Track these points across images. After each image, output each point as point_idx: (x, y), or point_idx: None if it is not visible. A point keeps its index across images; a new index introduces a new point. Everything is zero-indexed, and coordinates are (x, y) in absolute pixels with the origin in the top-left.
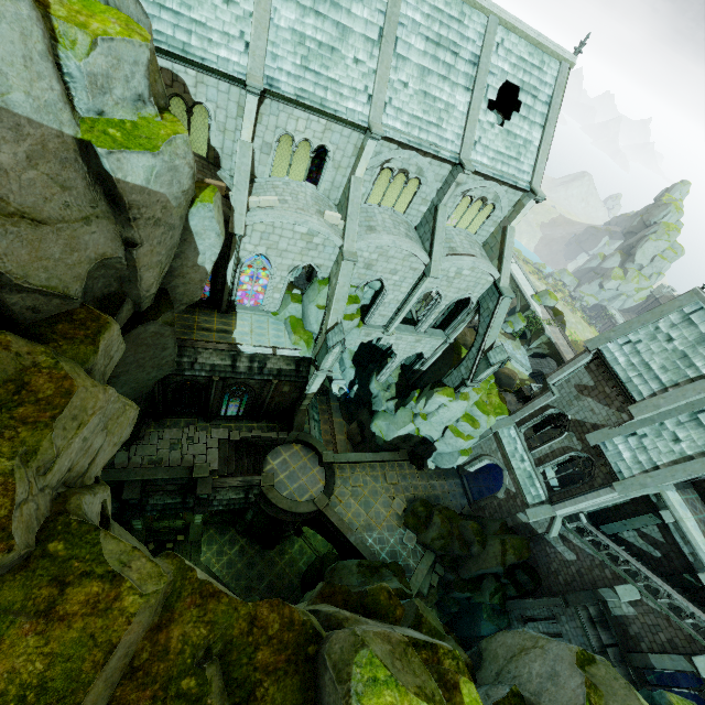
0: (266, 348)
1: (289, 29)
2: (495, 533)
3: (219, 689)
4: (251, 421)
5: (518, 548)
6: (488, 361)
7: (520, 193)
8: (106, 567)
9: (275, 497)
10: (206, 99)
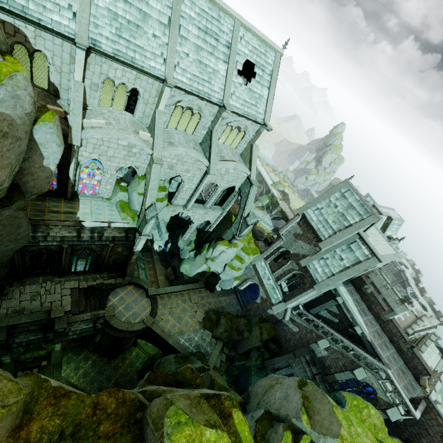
0: (102, 223)
1: (105, 8)
2: (256, 323)
3: None
4: (95, 273)
5: (269, 329)
6: (247, 223)
7: (259, 125)
8: None
9: (116, 323)
10: (44, 48)
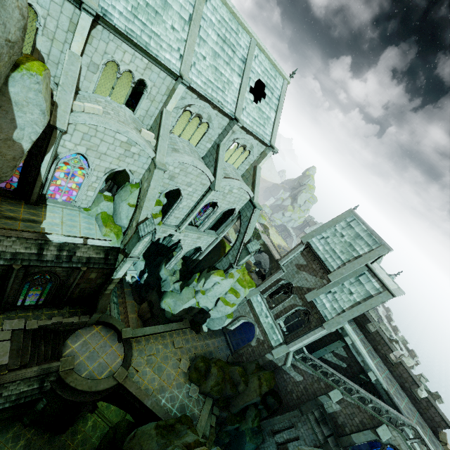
0: (76, 238)
1: None
2: (253, 372)
3: None
4: (52, 308)
5: (268, 379)
6: (247, 250)
7: (264, 147)
8: None
9: (75, 380)
10: (37, 3)
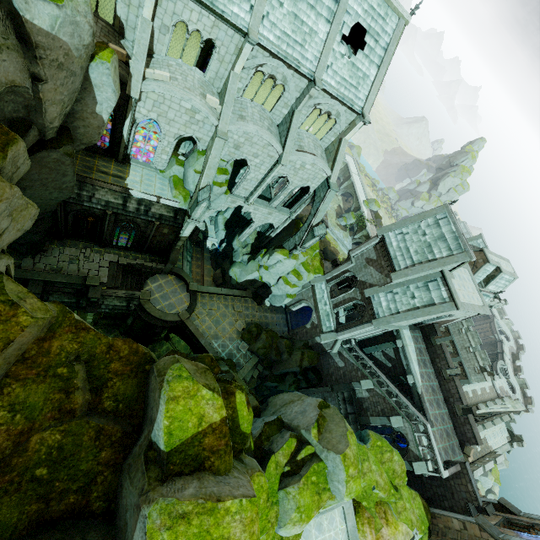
0: (151, 196)
1: None
2: (299, 348)
3: (83, 378)
4: (137, 252)
5: (311, 357)
6: (313, 234)
7: (355, 115)
8: (7, 297)
9: (150, 308)
10: None
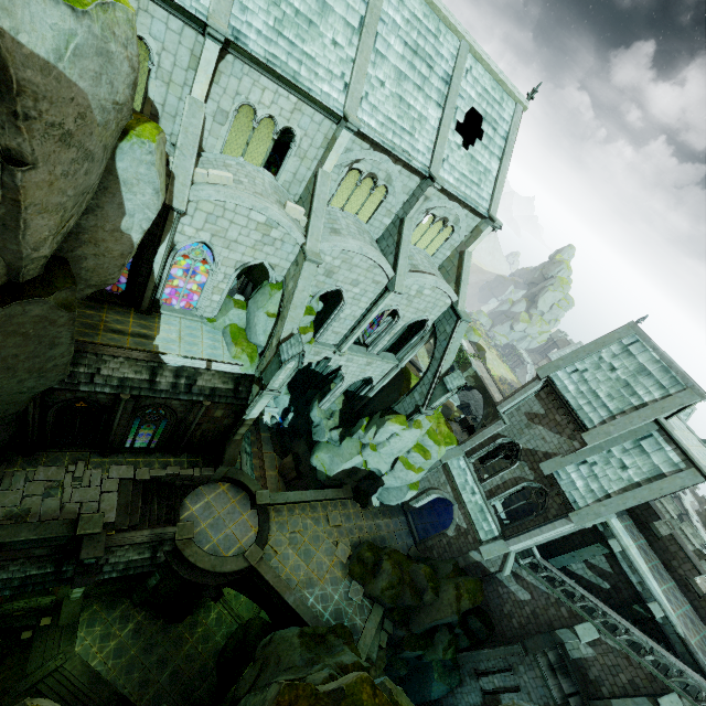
0: (197, 361)
1: None
2: (448, 576)
3: None
4: (167, 454)
5: (472, 591)
6: (445, 387)
7: (478, 219)
8: None
9: (194, 553)
10: (149, 35)
